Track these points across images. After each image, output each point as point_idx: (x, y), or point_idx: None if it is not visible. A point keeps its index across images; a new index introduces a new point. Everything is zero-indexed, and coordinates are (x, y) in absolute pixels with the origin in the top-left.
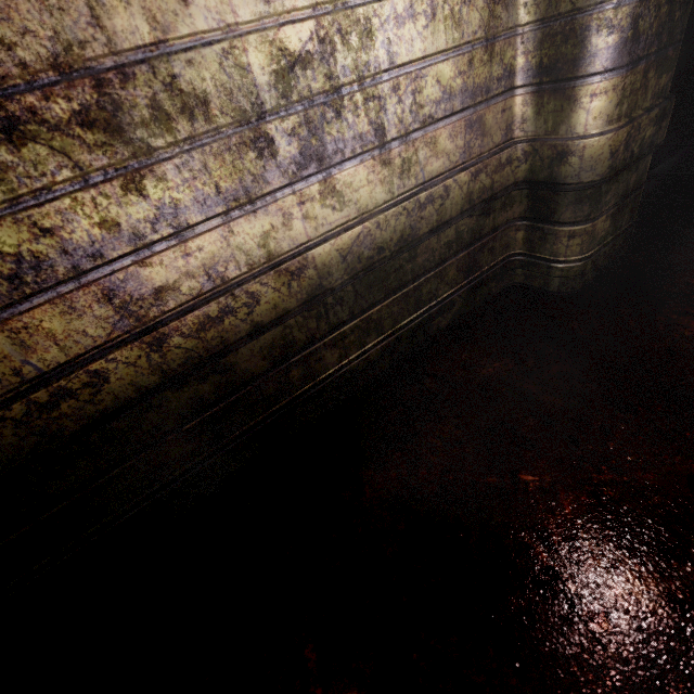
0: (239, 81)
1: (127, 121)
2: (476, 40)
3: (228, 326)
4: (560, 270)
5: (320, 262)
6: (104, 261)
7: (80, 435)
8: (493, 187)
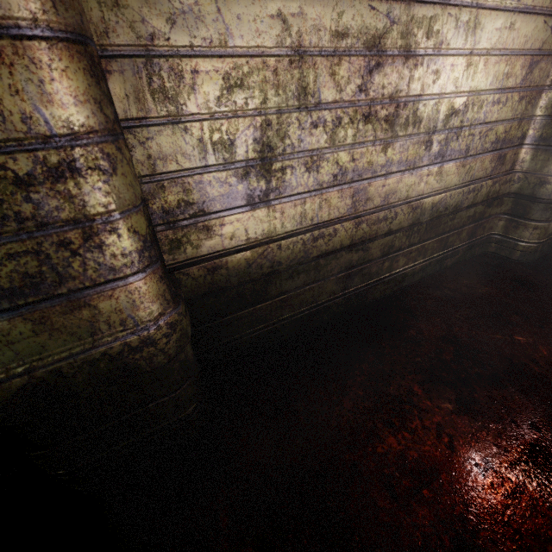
0: (434, 116)
1: (396, 123)
2: (516, 118)
3: (381, 226)
4: (522, 247)
5: (423, 207)
6: (360, 179)
7: (314, 259)
8: (499, 192)
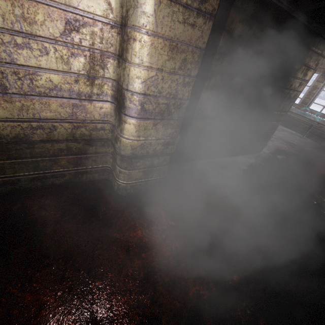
0: None
1: None
2: (81, 74)
3: None
4: (117, 183)
5: None
6: None
7: None
8: (92, 136)
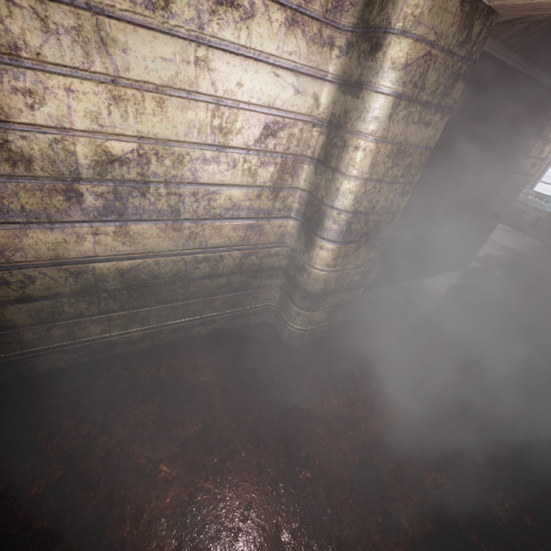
0: (63, 157)
1: None
2: (266, 186)
3: None
4: (289, 330)
5: (99, 272)
6: None
7: None
8: (262, 265)
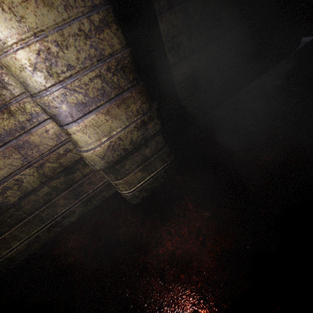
0: None
1: None
2: None
3: None
4: (123, 195)
5: None
6: None
7: None
8: (63, 164)
